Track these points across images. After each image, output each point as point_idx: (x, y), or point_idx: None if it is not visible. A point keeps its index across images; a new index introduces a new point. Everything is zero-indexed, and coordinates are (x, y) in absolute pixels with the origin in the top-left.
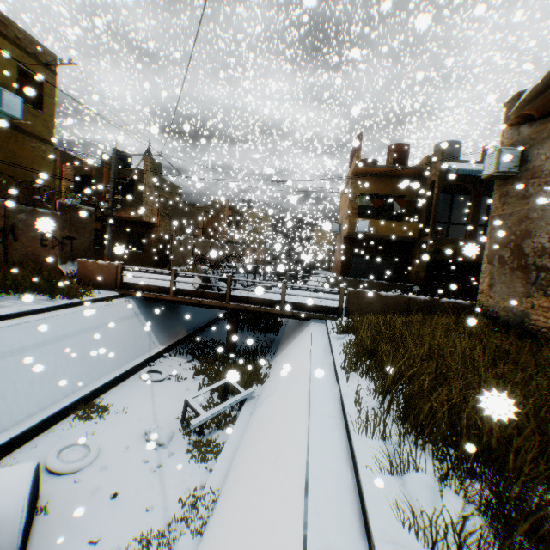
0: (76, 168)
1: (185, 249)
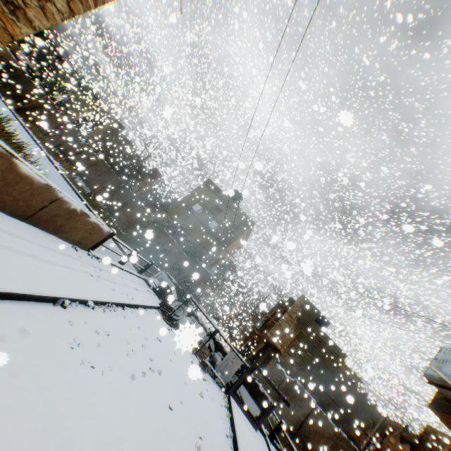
0: (277, 305)
1: (288, 396)
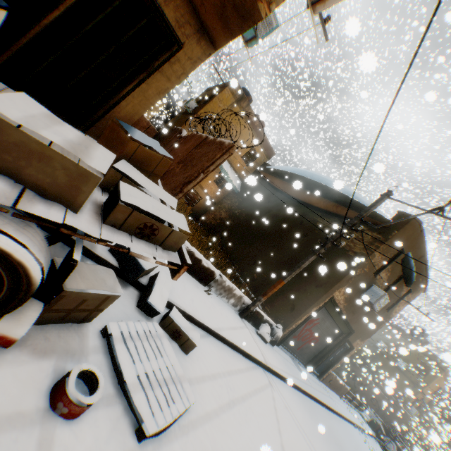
0: None
1: None
